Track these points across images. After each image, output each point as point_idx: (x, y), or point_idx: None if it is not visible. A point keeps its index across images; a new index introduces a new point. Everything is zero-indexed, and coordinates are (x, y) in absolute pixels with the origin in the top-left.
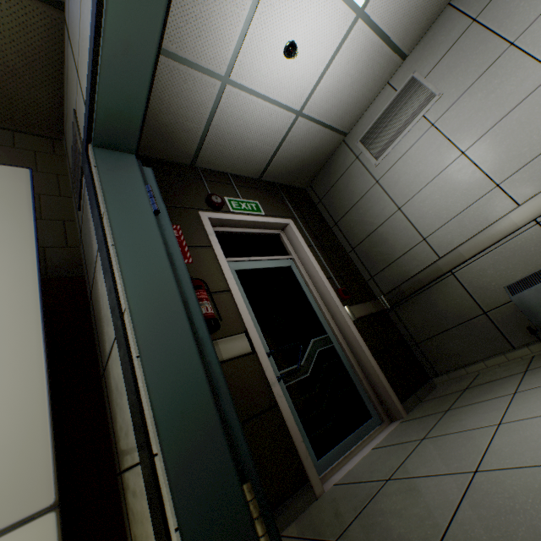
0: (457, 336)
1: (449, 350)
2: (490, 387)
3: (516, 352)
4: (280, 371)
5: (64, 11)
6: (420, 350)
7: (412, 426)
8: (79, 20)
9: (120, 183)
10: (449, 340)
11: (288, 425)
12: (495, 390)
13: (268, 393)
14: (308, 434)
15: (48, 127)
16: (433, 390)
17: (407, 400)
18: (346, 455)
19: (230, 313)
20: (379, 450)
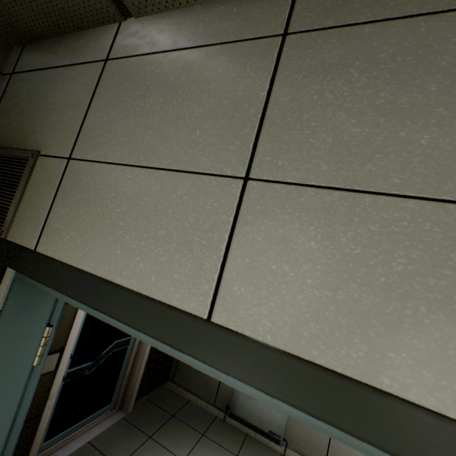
0: (200, 375)
1: (190, 376)
2: (182, 433)
3: (213, 407)
4: (69, 370)
5: (127, 17)
6: (178, 362)
7: (124, 435)
8: (112, 151)
9: (17, 333)
10: (194, 372)
11: (38, 433)
12: (180, 443)
13: (41, 404)
14: (52, 422)
15: (3, 26)
16: (162, 389)
17: (141, 398)
18: (68, 438)
19: (63, 326)
20: (91, 450)
